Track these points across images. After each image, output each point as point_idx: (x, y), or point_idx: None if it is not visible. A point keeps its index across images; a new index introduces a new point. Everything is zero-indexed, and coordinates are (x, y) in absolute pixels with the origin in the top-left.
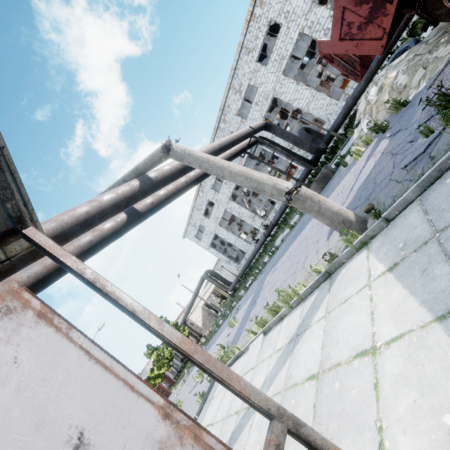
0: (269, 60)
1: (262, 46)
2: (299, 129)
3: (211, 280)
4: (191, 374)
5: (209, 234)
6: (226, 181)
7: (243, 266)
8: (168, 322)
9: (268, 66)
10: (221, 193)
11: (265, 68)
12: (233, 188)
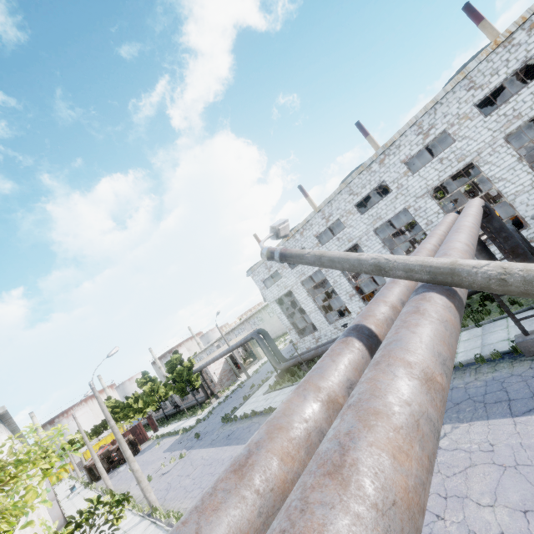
0: (496, 110)
1: (496, 88)
2: (511, 228)
3: (263, 345)
4: (195, 456)
5: (283, 287)
6: (340, 236)
7: (314, 351)
8: (181, 360)
9: (488, 118)
10: (325, 247)
11: (482, 119)
12: (345, 249)
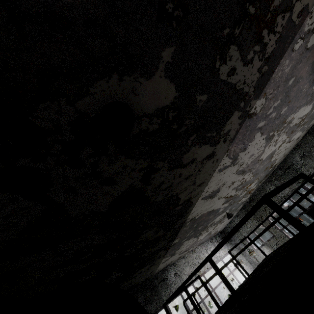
0: None
1: None
2: None
3: None
4: None
5: None
6: None
7: None
8: None
9: None
10: None
11: None
12: None
